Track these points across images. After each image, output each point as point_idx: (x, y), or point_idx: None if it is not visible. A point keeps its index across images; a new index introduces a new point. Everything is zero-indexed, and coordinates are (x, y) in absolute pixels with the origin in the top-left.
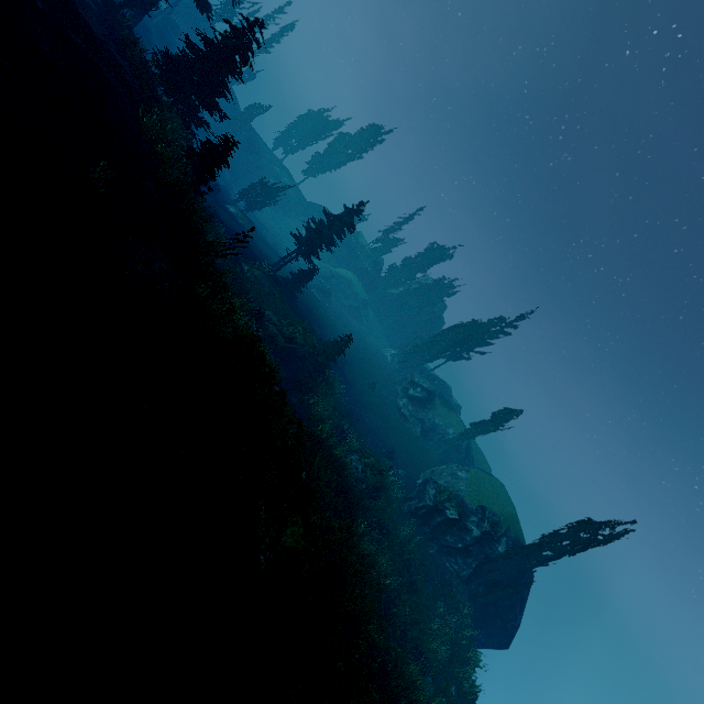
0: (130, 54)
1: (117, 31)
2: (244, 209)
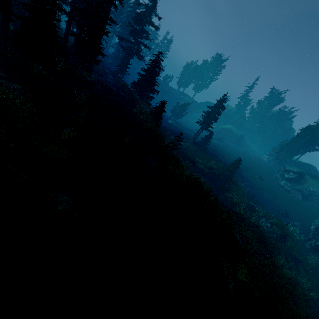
0: (125, 89)
1: (119, 84)
2: (174, 119)
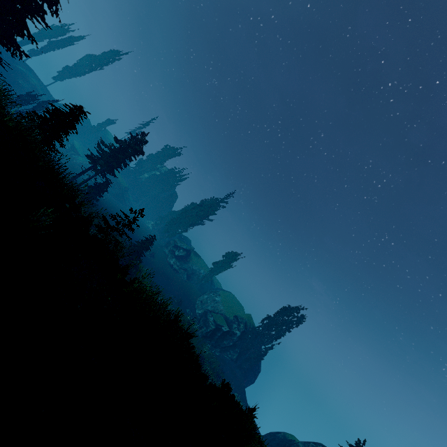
0: None
1: None
2: None
